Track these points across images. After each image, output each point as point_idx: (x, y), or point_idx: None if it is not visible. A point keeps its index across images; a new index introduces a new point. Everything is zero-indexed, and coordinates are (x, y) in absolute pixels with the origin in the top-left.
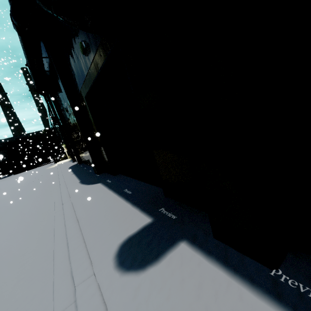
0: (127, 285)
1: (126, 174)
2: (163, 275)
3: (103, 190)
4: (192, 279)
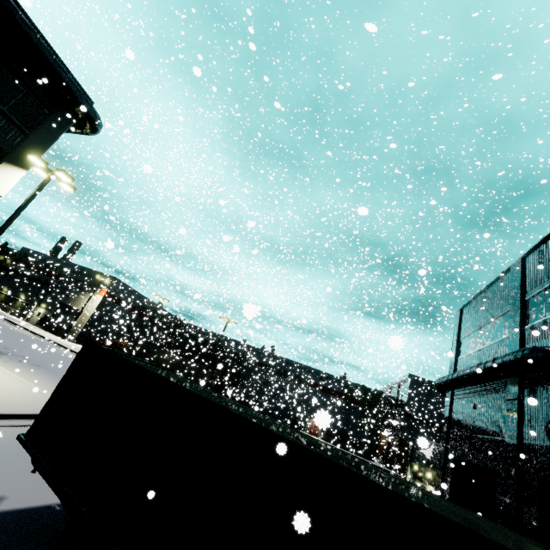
0: None
1: None
2: None
3: None
4: None
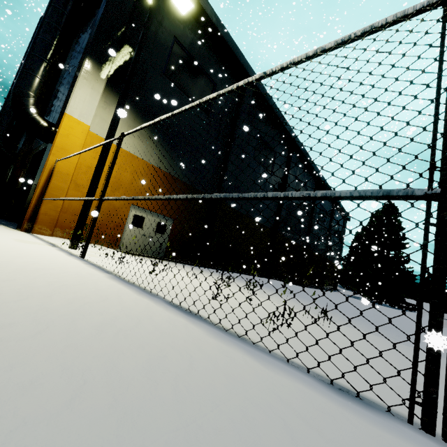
0: None
1: None
2: None
3: None
4: None
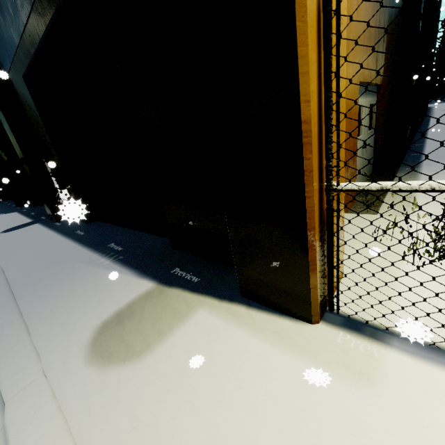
0: (2, 234)
1: (41, 204)
2: (19, 230)
3: (15, 215)
4: (28, 228)
